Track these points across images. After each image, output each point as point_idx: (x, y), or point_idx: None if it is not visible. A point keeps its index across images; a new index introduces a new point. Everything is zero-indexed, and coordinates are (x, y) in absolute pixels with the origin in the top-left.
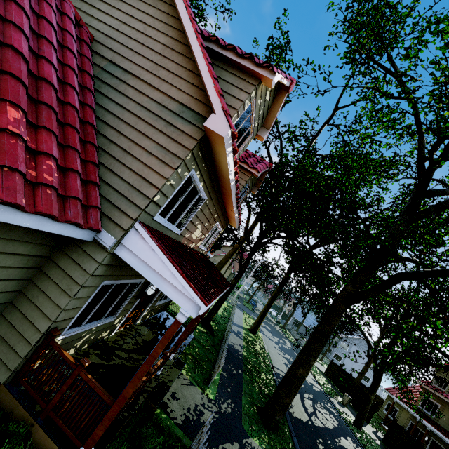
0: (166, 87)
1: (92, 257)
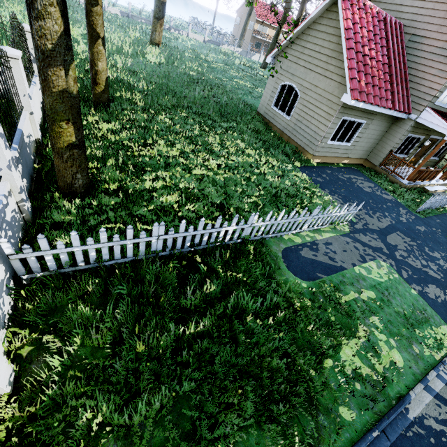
0: (445, 37)
1: (406, 124)
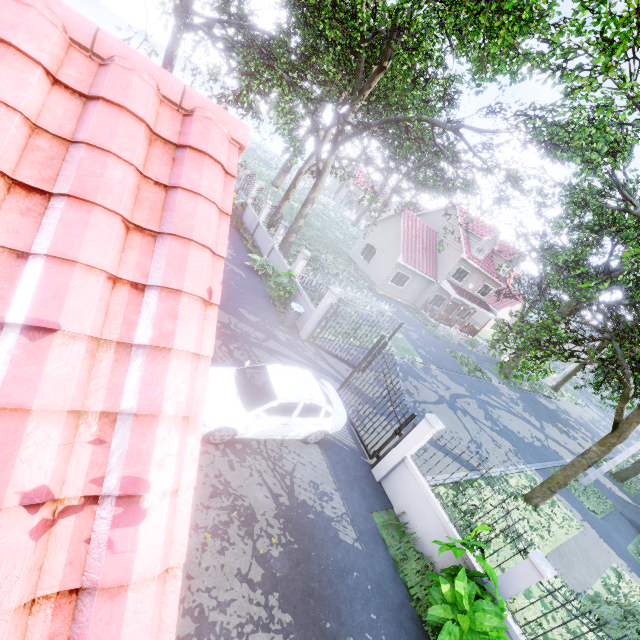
0: (454, 246)
1: (435, 286)
